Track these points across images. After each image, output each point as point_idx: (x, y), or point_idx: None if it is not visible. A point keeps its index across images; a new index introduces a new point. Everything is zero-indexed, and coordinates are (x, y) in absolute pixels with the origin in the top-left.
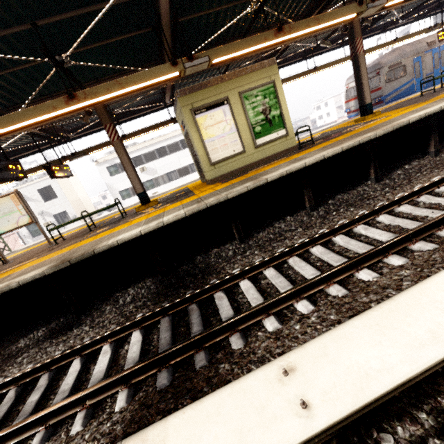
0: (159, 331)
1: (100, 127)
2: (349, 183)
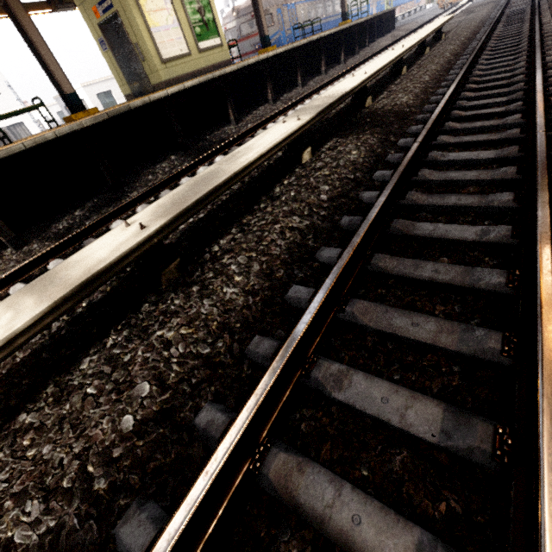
0: None
1: None
2: (285, 89)
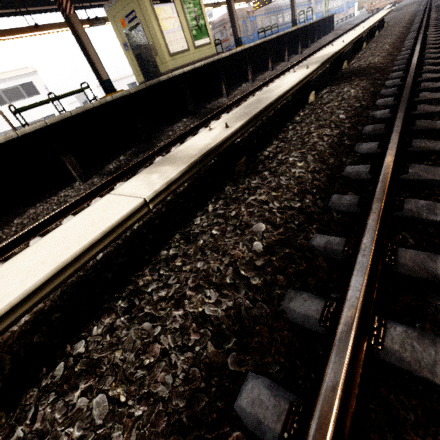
0: None
1: None
2: (258, 73)
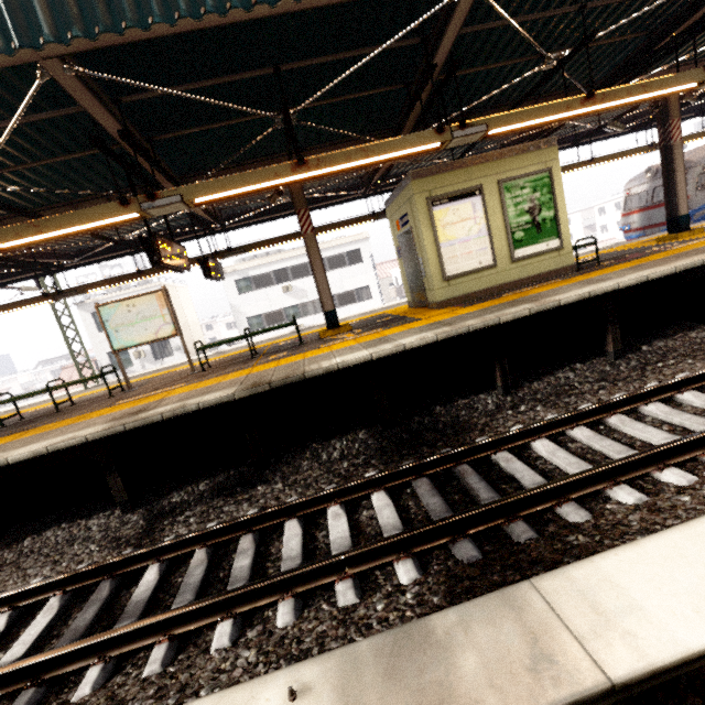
0: (419, 496)
1: (264, 218)
2: (671, 325)
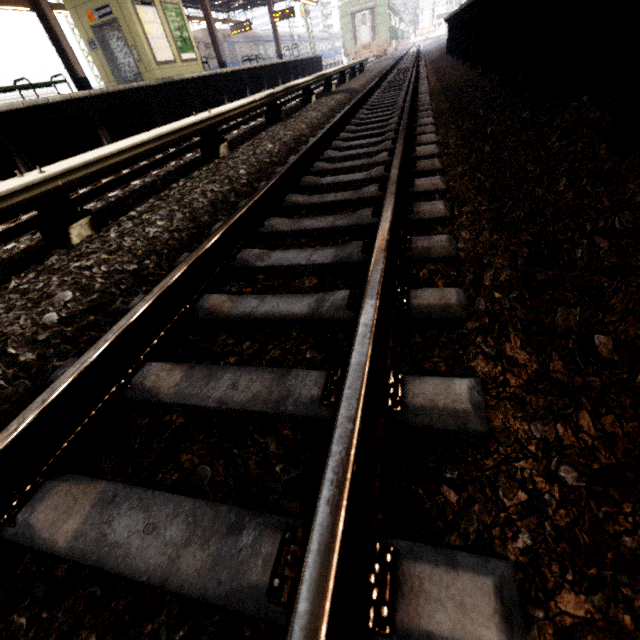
0: None
1: None
2: None
